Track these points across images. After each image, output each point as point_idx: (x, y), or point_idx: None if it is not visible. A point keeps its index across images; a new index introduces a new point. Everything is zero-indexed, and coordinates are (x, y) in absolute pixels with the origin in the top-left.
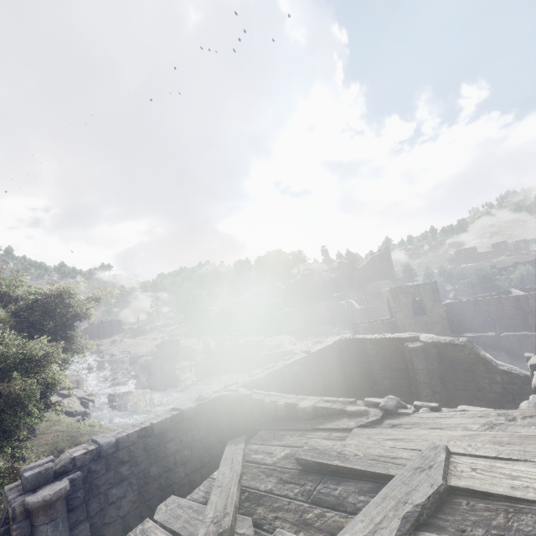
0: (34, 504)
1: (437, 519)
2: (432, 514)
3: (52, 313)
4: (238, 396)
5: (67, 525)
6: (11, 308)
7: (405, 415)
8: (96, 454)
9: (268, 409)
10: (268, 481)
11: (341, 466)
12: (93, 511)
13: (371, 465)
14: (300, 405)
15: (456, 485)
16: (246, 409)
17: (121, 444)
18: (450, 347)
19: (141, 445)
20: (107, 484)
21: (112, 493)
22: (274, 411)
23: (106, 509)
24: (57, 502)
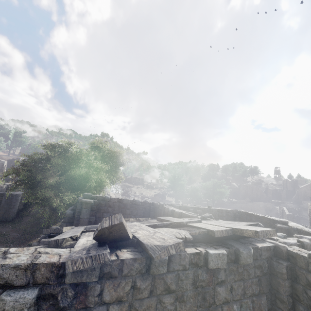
0: (83, 201)
1: (173, 228)
2: (173, 227)
3: (113, 160)
4: (159, 204)
5: (89, 213)
6: (101, 153)
7: (208, 220)
8: (103, 198)
9: (166, 210)
10: (145, 222)
11: (165, 220)
12: (97, 216)
13: (173, 220)
14: (176, 210)
15: (188, 224)
16: (160, 210)
17: (111, 200)
18: (310, 235)
19: (117, 204)
20: (103, 210)
21: (104, 214)
22: (167, 212)
23: (101, 218)
24: (88, 204)
